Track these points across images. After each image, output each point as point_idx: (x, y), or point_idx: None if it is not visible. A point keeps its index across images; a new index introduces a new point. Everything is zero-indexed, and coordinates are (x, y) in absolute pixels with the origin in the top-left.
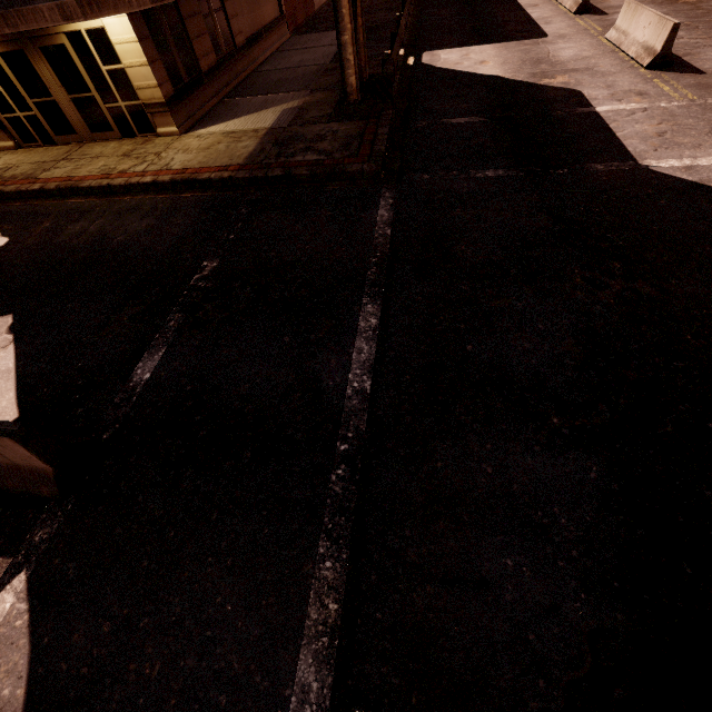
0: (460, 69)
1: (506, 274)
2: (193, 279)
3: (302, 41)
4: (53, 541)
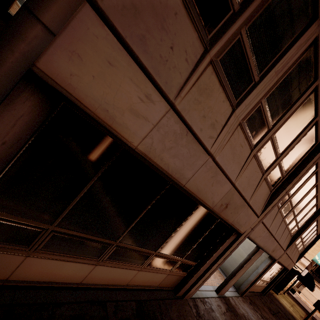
0: None
1: None
2: None
3: None
4: None
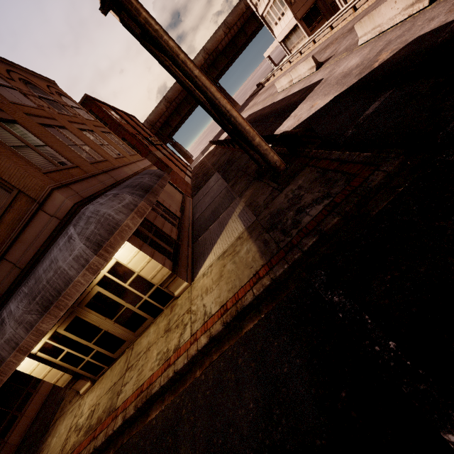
0: (306, 118)
1: None
2: None
3: (200, 195)
4: None
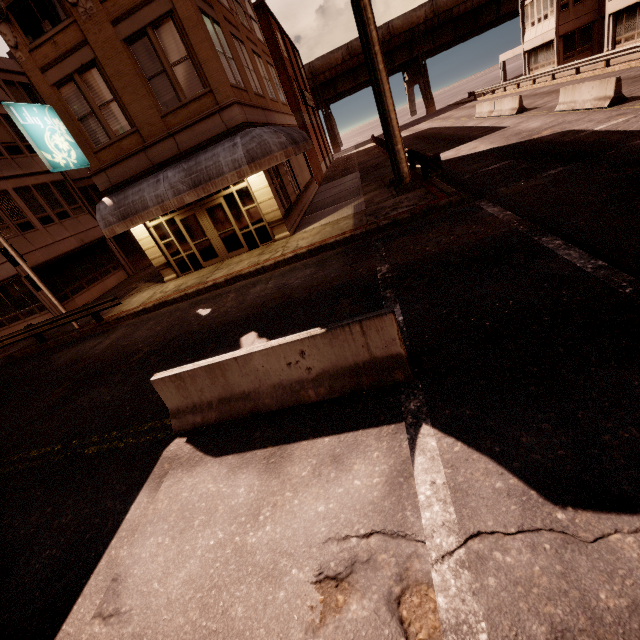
0: (461, 155)
1: (639, 193)
2: (378, 276)
3: (329, 185)
4: (429, 404)
